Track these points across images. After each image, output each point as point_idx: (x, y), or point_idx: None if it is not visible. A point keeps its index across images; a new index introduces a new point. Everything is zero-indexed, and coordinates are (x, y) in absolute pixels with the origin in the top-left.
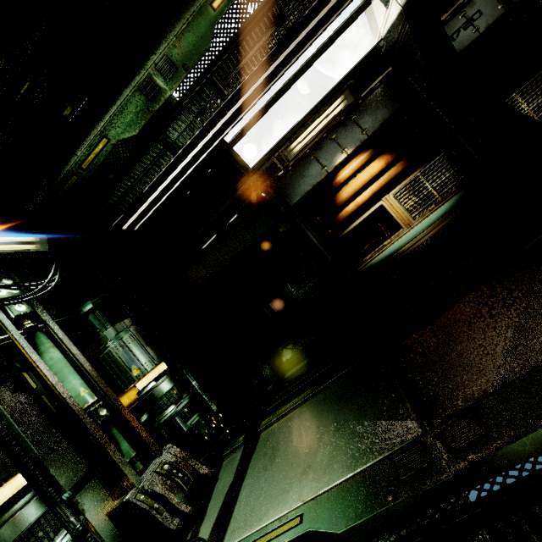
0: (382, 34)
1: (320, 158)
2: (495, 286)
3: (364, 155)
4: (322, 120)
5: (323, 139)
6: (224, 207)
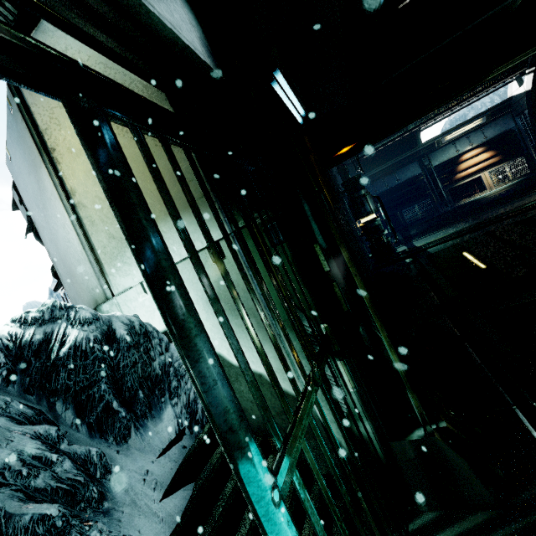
0: (513, 94)
1: (457, 146)
2: (518, 202)
3: (480, 149)
4: (466, 128)
5: (462, 136)
6: (399, 159)
